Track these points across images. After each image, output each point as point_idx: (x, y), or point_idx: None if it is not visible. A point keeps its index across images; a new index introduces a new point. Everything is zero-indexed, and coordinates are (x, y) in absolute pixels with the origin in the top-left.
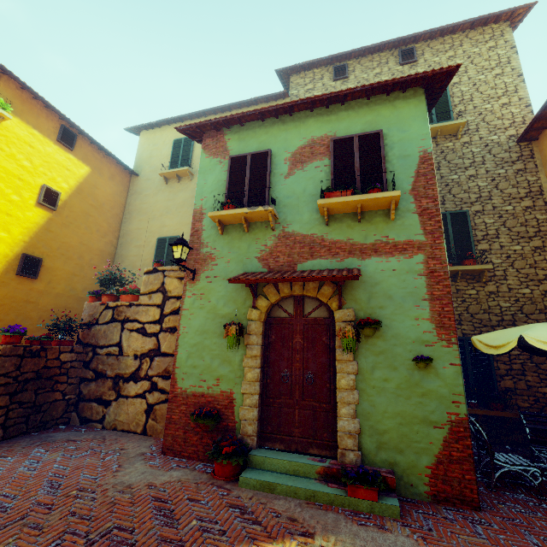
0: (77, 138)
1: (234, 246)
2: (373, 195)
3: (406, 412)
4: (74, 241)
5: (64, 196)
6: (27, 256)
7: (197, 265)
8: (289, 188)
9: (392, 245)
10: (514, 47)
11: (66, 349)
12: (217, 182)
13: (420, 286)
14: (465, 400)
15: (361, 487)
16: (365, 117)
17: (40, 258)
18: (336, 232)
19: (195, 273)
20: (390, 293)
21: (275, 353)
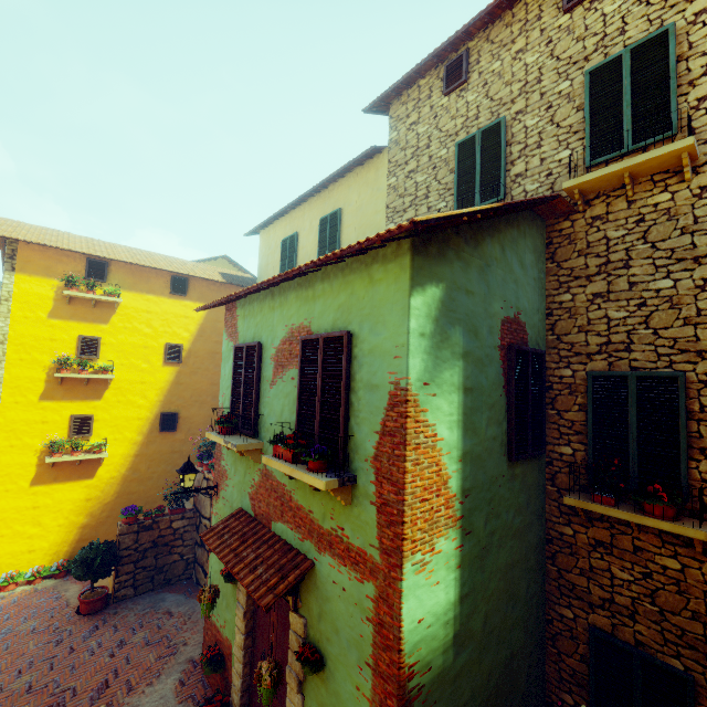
0: (189, 280)
1: (237, 469)
2: (300, 474)
3: None
4: (205, 384)
5: (187, 345)
6: (164, 414)
7: (219, 479)
8: (271, 404)
9: (346, 547)
10: None
11: (177, 517)
12: (231, 376)
13: (366, 638)
14: None
15: None
16: (338, 297)
17: (176, 412)
18: (301, 493)
19: (217, 489)
20: (337, 624)
21: (259, 622)
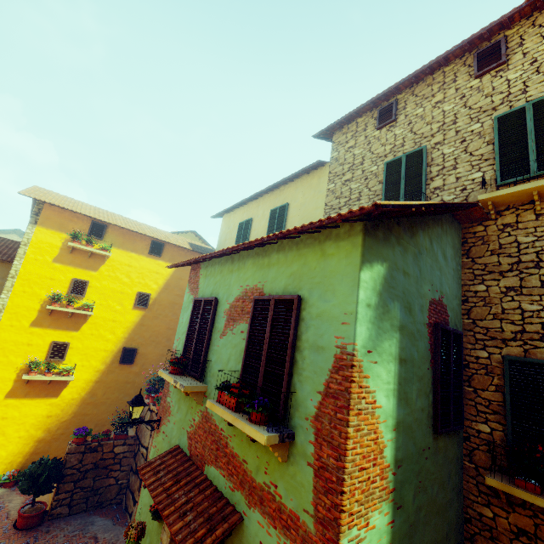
0: (165, 245)
1: (180, 407)
2: (242, 425)
3: None
4: (163, 328)
5: (154, 294)
6: (126, 349)
7: (162, 414)
8: (220, 352)
9: (277, 507)
10: None
11: (119, 442)
12: (187, 323)
13: None
14: None
15: None
16: (291, 266)
17: (135, 348)
18: (237, 441)
19: (160, 423)
20: None
21: None
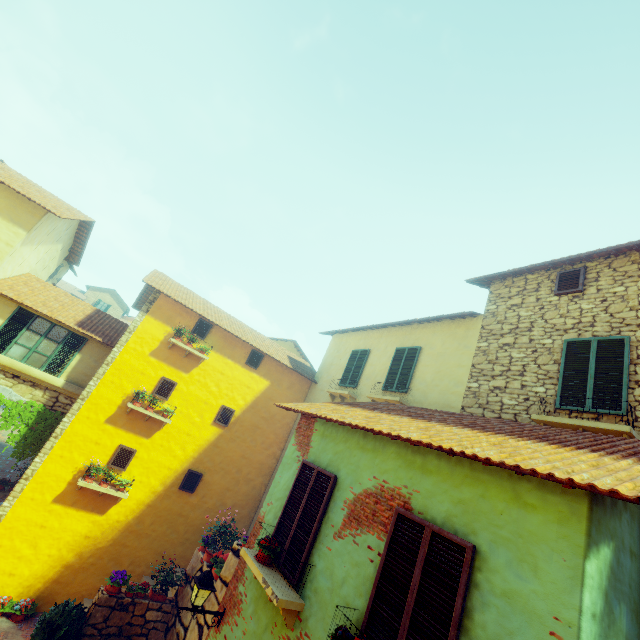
0: (264, 356)
1: (257, 611)
2: None
3: None
4: (237, 455)
5: (239, 412)
6: (191, 472)
7: (228, 605)
8: (330, 560)
9: None
10: None
11: (155, 605)
12: (286, 488)
13: None
14: None
15: None
16: (460, 488)
17: (201, 473)
18: None
19: (222, 617)
20: None
21: None
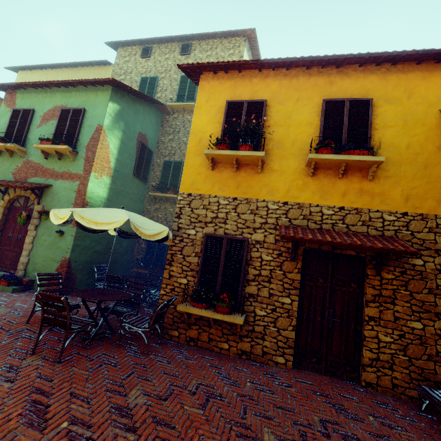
0: None
1: (4, 164)
2: (56, 146)
3: (48, 255)
4: None
5: None
6: None
7: None
8: (37, 134)
9: (69, 175)
10: (242, 57)
11: None
12: (5, 124)
13: (73, 197)
14: (71, 252)
15: (3, 281)
16: (82, 98)
17: None
18: (49, 164)
19: None
20: (60, 199)
21: (9, 224)
